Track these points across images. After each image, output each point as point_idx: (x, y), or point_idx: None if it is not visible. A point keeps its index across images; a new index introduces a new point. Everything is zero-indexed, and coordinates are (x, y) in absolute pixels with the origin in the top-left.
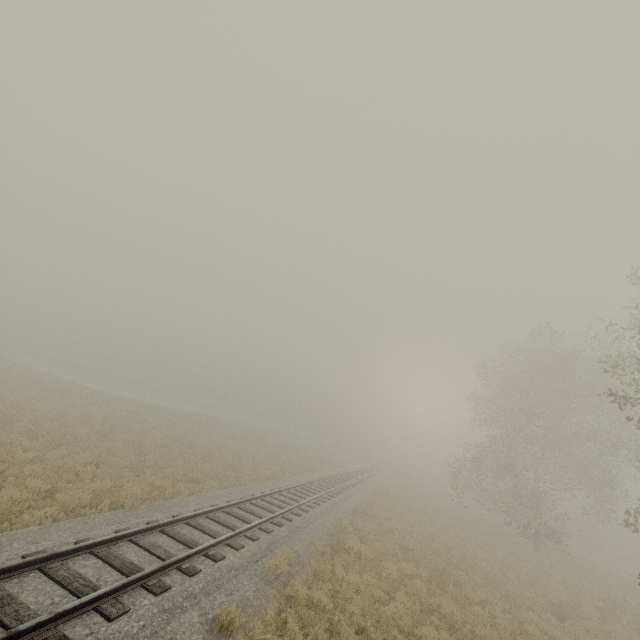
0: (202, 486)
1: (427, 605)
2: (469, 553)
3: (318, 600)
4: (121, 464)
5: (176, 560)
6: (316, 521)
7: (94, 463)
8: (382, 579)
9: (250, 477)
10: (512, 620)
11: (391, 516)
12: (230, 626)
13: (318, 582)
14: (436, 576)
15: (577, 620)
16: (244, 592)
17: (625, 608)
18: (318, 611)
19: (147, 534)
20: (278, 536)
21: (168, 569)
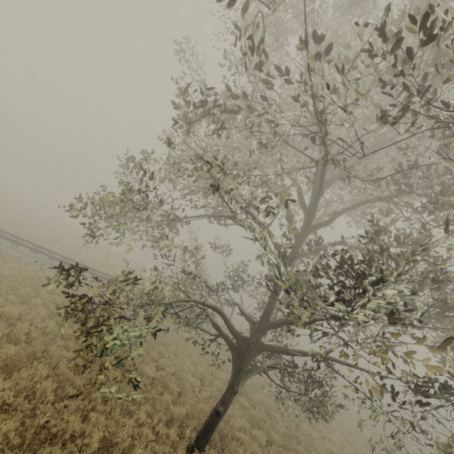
0: None
1: None
2: None
3: None
4: None
5: None
6: None
7: None
8: None
9: None
10: None
11: None
12: None
13: None
14: None
15: None
16: None
17: None
18: None
19: None
20: None
21: None
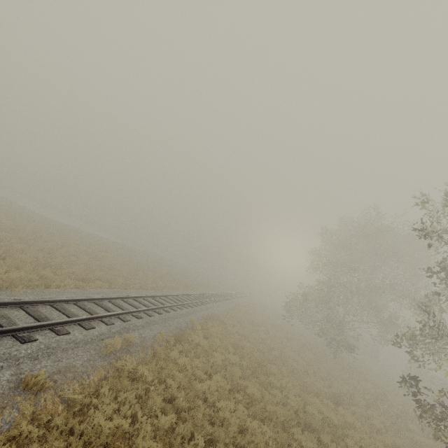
0: (86, 284)
1: (237, 385)
2: (285, 354)
3: (142, 373)
4: (26, 260)
5: (11, 329)
6: (173, 319)
7: (2, 256)
8: (209, 364)
9: (136, 285)
10: (299, 402)
11: (237, 324)
12: (34, 386)
13: (153, 360)
14: (252, 366)
15: (349, 406)
16: (73, 361)
17: (384, 401)
18: (138, 381)
19: (3, 307)
20: (132, 325)
21: (1, 335)
